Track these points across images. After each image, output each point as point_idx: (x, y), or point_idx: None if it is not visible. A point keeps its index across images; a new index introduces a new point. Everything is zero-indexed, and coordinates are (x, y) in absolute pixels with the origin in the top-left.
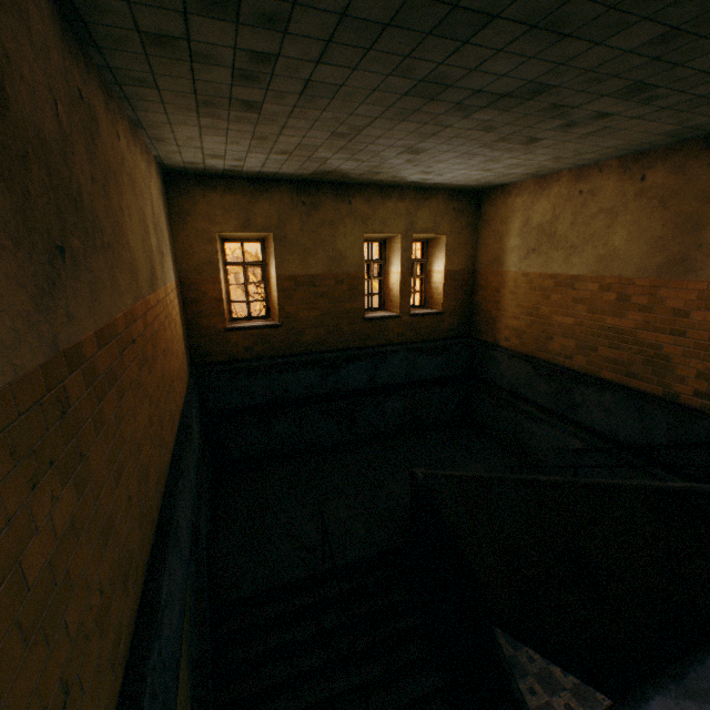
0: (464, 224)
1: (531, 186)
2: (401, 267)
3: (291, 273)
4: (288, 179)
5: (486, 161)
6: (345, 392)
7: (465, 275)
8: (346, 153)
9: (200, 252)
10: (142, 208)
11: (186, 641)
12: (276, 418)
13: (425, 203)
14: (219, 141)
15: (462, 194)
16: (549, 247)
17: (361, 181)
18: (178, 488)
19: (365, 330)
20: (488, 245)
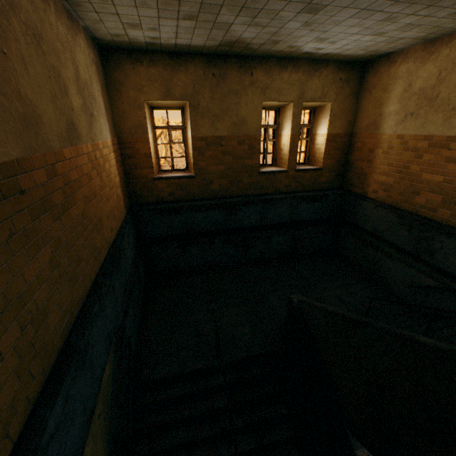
0: (347, 93)
1: (418, 52)
2: (291, 131)
3: (203, 135)
4: (201, 52)
5: (382, 20)
6: (242, 228)
7: (344, 138)
8: (247, 15)
9: (132, 117)
10: (54, 65)
11: (104, 422)
12: (191, 245)
13: (316, 74)
14: (128, 3)
15: (348, 65)
16: (428, 111)
17: (261, 53)
18: (91, 313)
19: (259, 181)
20: (367, 111)
